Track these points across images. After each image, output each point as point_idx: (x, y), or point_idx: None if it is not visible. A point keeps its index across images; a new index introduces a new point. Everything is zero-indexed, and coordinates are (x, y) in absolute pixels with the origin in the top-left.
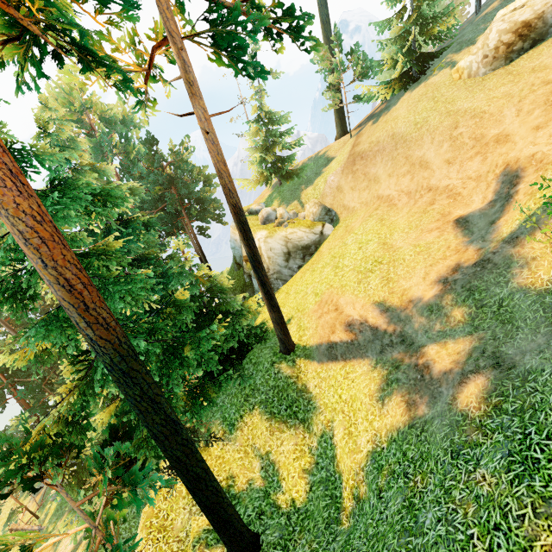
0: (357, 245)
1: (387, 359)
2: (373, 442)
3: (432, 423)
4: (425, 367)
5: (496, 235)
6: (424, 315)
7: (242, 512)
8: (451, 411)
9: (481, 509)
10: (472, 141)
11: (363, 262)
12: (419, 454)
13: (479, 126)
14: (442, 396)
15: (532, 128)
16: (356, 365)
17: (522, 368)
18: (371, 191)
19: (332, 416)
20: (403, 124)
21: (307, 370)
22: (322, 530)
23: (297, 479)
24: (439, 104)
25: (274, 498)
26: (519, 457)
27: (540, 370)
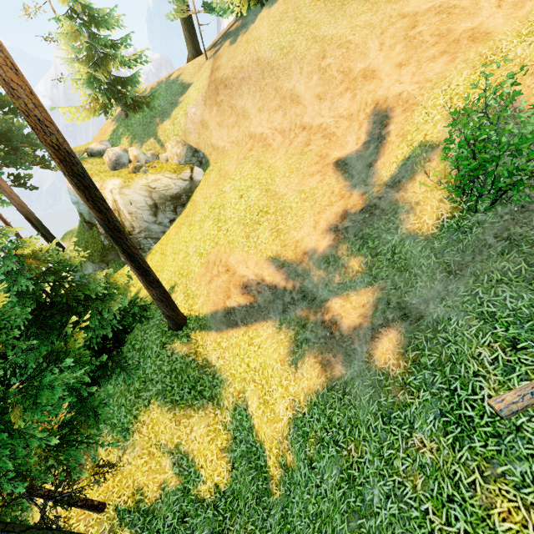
0: (237, 193)
1: (291, 318)
2: (293, 408)
3: (353, 384)
4: (333, 324)
5: (377, 179)
6: (322, 267)
7: (161, 526)
8: (370, 370)
9: (430, 480)
10: (340, 75)
11: (248, 213)
12: (347, 420)
13: (347, 58)
14: (357, 353)
15: (396, 64)
16: (260, 328)
17: (430, 318)
18: (241, 129)
19: (243, 386)
20: (267, 47)
21: (205, 342)
22: (253, 507)
23: (217, 461)
24: (303, 27)
25: (195, 492)
26: (453, 417)
27: (447, 319)
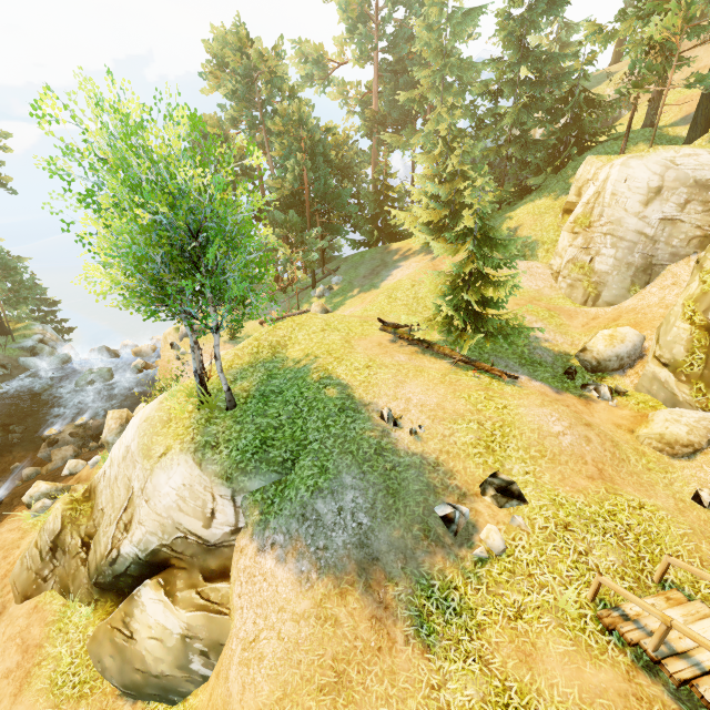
0: None
1: None
2: None
3: None
4: None
5: None
6: None
7: None
8: None
9: None
10: None
11: None
12: None
13: None
14: None
15: None
16: None
17: None
18: (685, 71)
19: None
20: None
21: (675, 130)
22: None
23: None
24: None
25: None
26: None
27: None
